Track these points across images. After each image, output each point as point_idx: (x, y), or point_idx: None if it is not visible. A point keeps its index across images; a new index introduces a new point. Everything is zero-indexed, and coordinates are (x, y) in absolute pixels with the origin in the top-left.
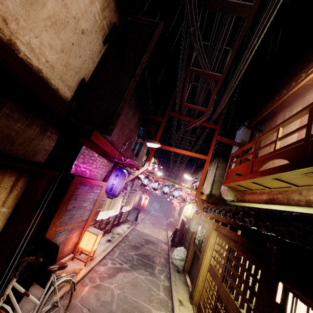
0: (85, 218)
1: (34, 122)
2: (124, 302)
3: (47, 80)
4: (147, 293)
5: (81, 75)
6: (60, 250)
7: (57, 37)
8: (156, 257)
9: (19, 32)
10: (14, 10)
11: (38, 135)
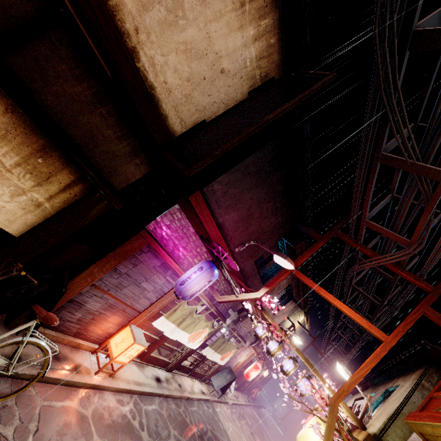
0: (139, 307)
1: (127, 138)
2: None
3: (158, 101)
4: None
5: (204, 116)
6: (85, 322)
7: (187, 65)
8: None
9: (147, 44)
10: (150, 25)
11: (125, 155)
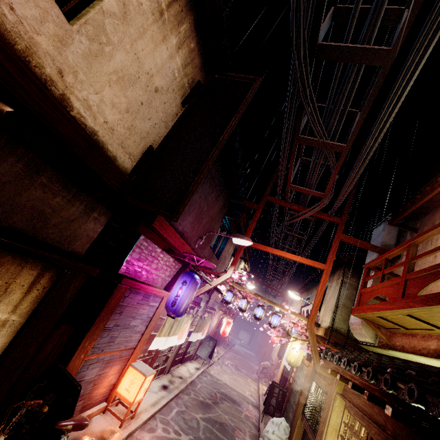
0: (132, 344)
1: (78, 197)
2: None
3: (103, 145)
4: None
5: (149, 141)
6: (87, 393)
7: (123, 95)
8: (237, 431)
9: (76, 86)
10: (74, 62)
11: (81, 215)
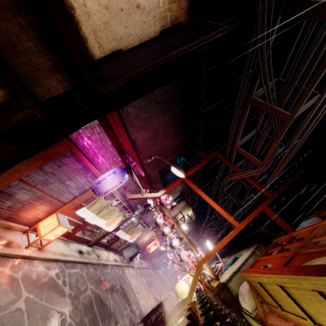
0: (64, 200)
1: (49, 53)
2: (11, 323)
3: (78, 23)
4: None
5: (121, 45)
6: (15, 209)
7: None
8: (112, 317)
9: None
10: None
11: (47, 69)
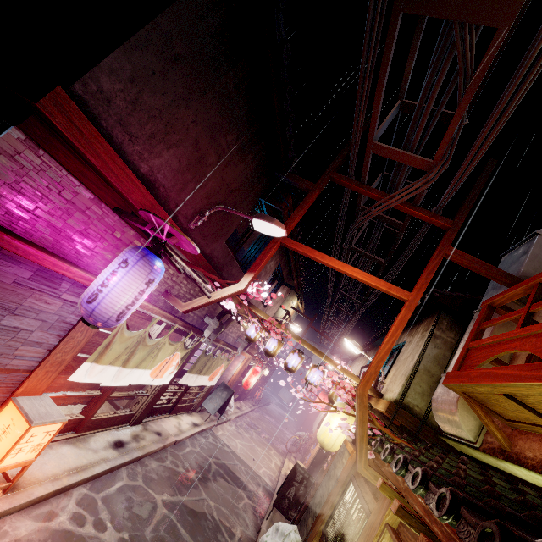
0: (23, 364)
1: None
2: None
3: None
4: None
5: None
6: None
7: None
8: (221, 530)
9: None
10: None
11: None
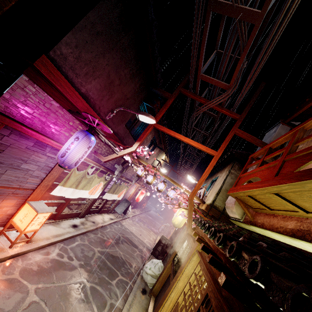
0: (30, 186)
1: None
2: None
3: None
4: (79, 311)
5: None
6: None
7: None
8: (126, 263)
9: None
10: None
11: None
